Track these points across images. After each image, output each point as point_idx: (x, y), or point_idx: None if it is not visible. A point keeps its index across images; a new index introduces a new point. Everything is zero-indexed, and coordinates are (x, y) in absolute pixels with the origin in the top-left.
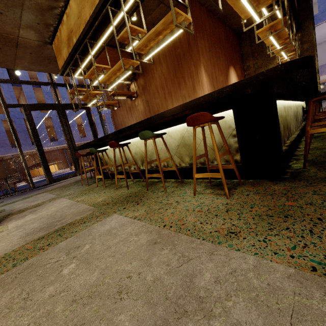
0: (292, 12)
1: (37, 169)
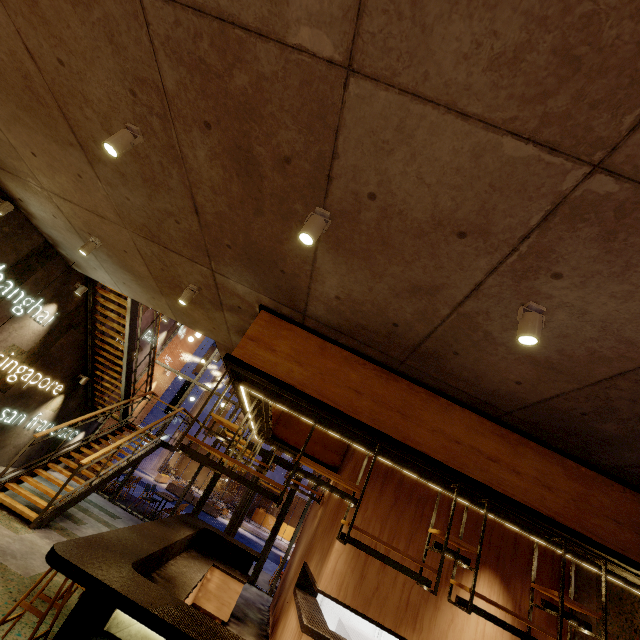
0: (564, 539)
1: (269, 515)
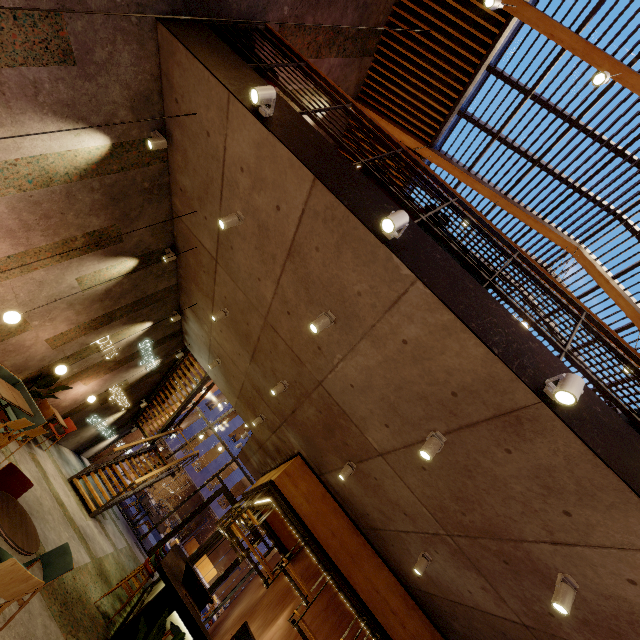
0: None
1: None
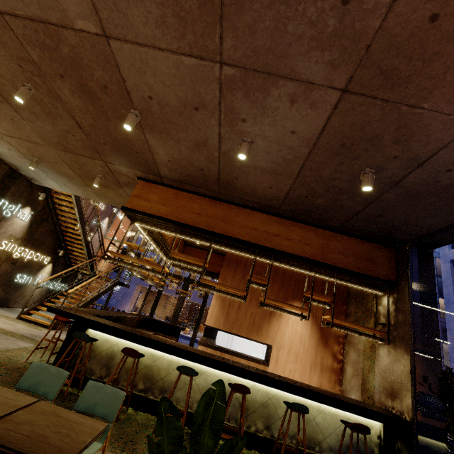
0: (315, 267)
1: None
